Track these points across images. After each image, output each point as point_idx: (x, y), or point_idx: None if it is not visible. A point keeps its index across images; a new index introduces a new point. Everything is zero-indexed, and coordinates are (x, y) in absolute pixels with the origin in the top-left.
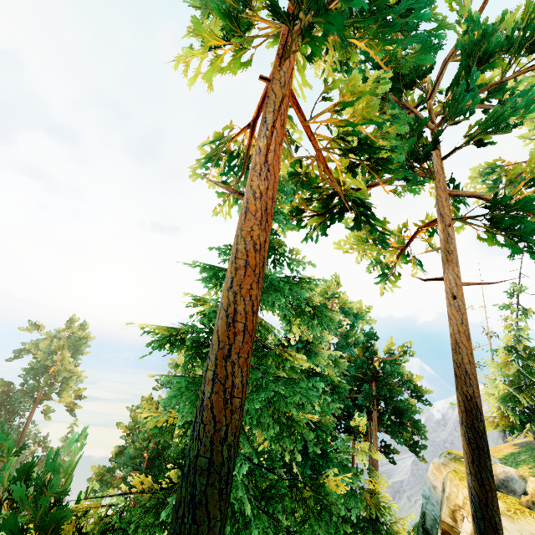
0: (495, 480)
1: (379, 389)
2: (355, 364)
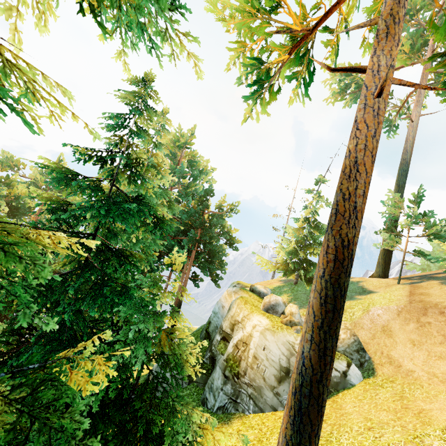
0: (268, 305)
1: (202, 235)
2: (189, 213)
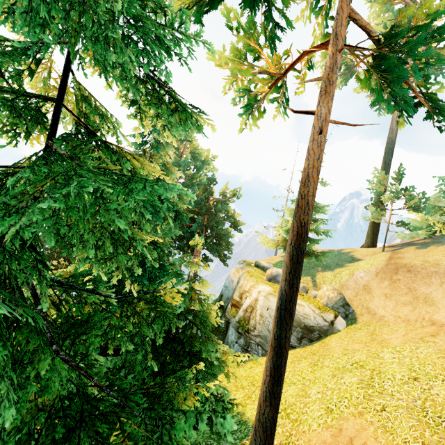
0: (270, 276)
1: (209, 220)
2: (195, 201)
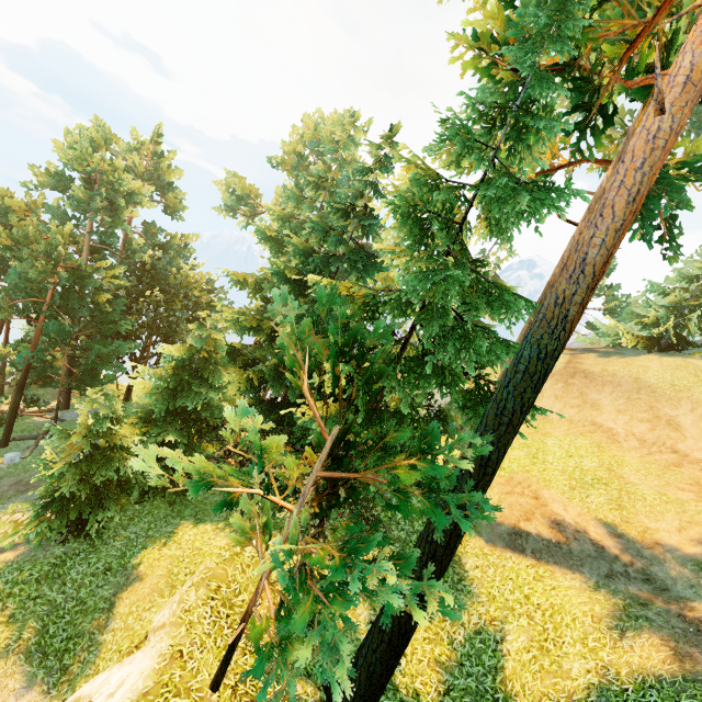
0: None
1: None
2: None
